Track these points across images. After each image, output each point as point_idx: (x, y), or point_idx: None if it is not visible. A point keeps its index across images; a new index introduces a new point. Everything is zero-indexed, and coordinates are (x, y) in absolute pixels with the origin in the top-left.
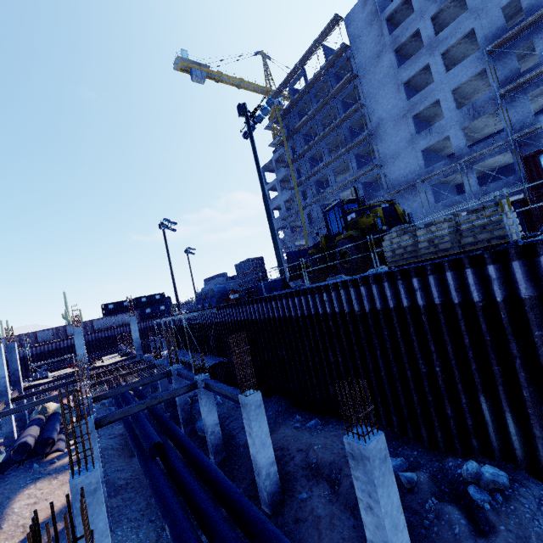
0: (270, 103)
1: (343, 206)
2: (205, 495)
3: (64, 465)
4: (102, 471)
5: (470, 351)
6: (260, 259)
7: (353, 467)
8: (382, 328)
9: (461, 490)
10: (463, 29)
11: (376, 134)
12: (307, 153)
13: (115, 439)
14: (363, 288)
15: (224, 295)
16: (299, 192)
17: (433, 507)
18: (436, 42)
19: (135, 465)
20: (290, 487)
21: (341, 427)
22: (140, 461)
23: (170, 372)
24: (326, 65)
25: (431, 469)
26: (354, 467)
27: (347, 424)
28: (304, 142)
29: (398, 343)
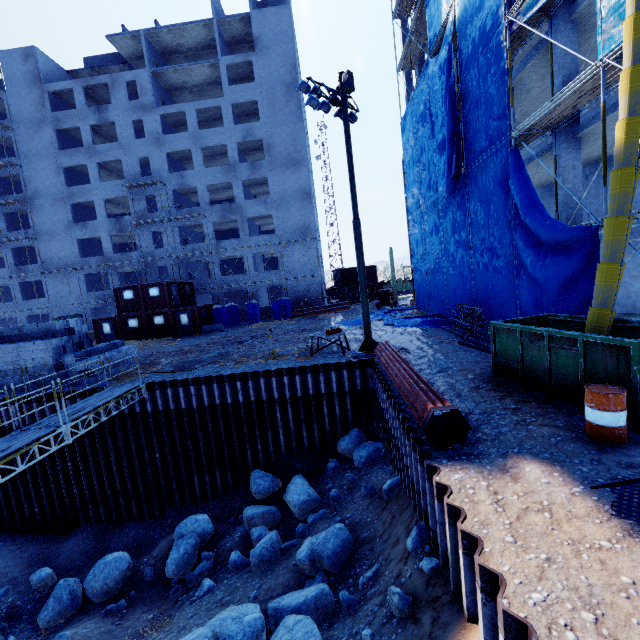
0: None
1: None
2: None
3: None
4: None
5: None
6: None
7: None
8: None
9: None
10: (115, 155)
11: (32, 203)
12: None
13: None
14: None
15: None
16: None
17: None
18: (94, 151)
19: None
20: None
21: None
22: None
23: None
24: None
25: None
26: None
27: None
28: None
29: None
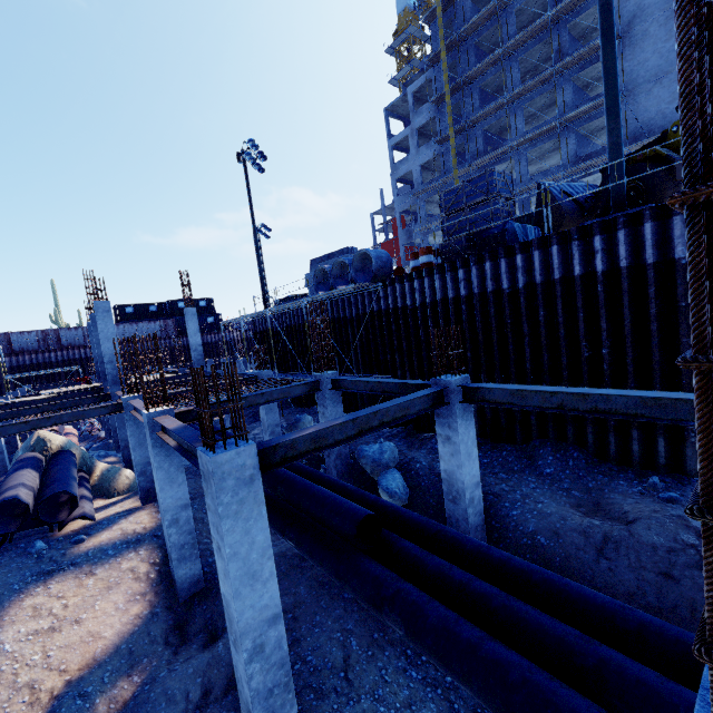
0: None
1: None
2: (684, 688)
3: (102, 547)
4: (276, 587)
5: None
6: (508, 177)
7: None
8: None
9: None
10: None
11: (625, 37)
12: (477, 79)
13: (193, 503)
14: None
15: (386, 267)
16: (450, 148)
17: None
18: None
19: None
20: None
21: None
22: (320, 554)
23: (316, 382)
24: None
25: None
26: None
27: None
28: (474, 57)
29: None
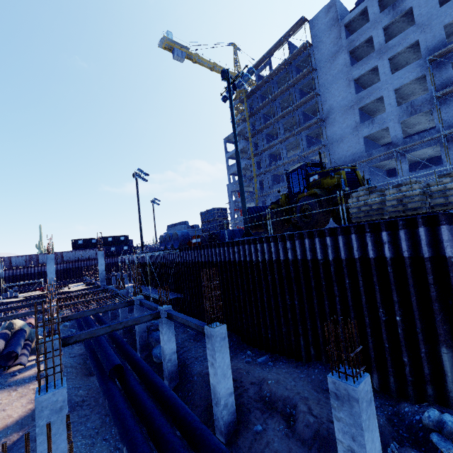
0: (250, 72)
1: (306, 168)
2: (164, 419)
3: (24, 378)
4: None
5: (436, 304)
6: (224, 209)
7: (335, 408)
8: (343, 277)
9: (421, 437)
10: (410, 40)
11: (326, 120)
12: (265, 130)
13: (75, 359)
14: (329, 239)
15: (186, 239)
16: (254, 162)
17: (396, 452)
18: (385, 49)
19: (91, 384)
20: (244, 418)
21: (291, 365)
22: (99, 380)
23: (133, 301)
24: (289, 58)
25: (386, 413)
26: (336, 408)
27: (297, 363)
28: (263, 120)
29: (358, 291)
